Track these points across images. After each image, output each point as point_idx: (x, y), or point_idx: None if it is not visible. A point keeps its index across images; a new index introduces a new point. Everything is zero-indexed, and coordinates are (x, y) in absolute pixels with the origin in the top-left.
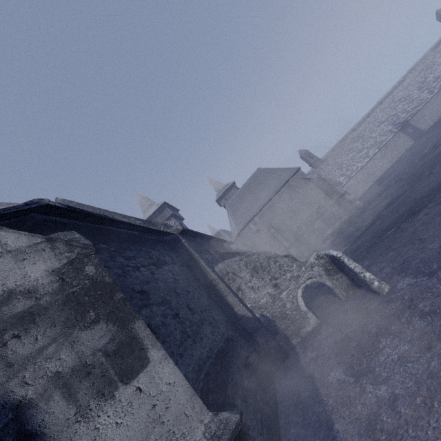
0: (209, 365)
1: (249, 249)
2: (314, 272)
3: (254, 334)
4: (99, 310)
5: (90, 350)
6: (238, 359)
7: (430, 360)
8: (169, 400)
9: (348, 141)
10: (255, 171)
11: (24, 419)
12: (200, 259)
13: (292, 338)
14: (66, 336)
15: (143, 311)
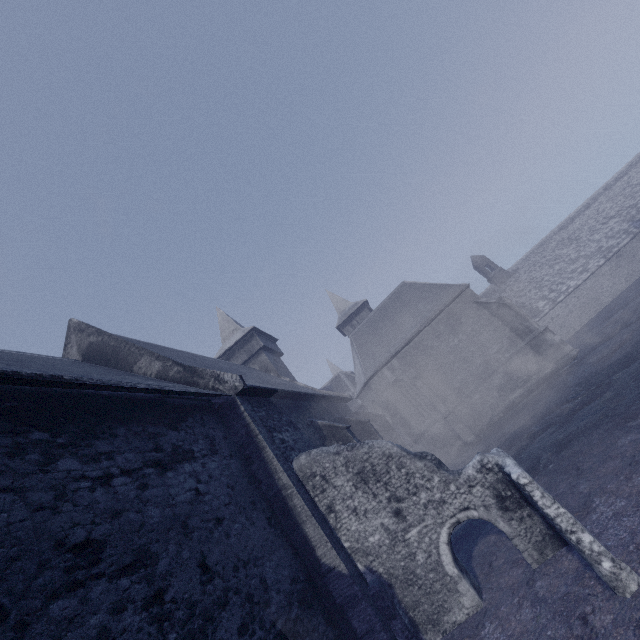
0: None
1: (381, 410)
2: (474, 497)
3: (349, 611)
4: None
5: None
6: None
7: None
8: None
9: (552, 245)
10: (398, 286)
11: None
12: (265, 445)
13: (425, 630)
14: None
15: (57, 607)
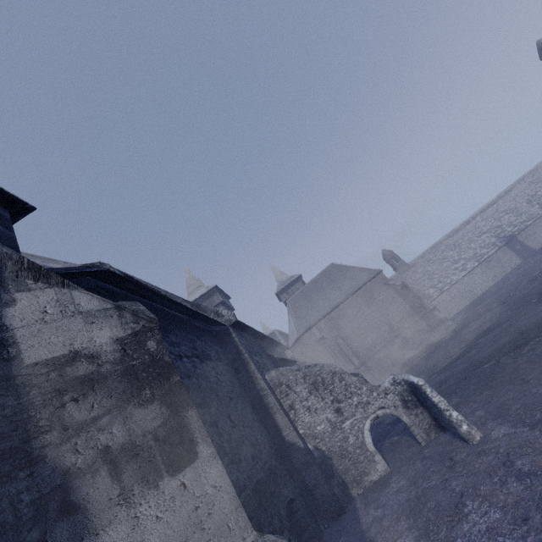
0: (245, 497)
1: (309, 360)
2: (388, 401)
3: (303, 472)
4: (155, 389)
5: (141, 430)
6: (279, 499)
7: (526, 534)
8: (213, 505)
9: (442, 248)
10: (328, 266)
11: (70, 488)
12: (250, 360)
13: (352, 487)
14: (120, 410)
15: None
